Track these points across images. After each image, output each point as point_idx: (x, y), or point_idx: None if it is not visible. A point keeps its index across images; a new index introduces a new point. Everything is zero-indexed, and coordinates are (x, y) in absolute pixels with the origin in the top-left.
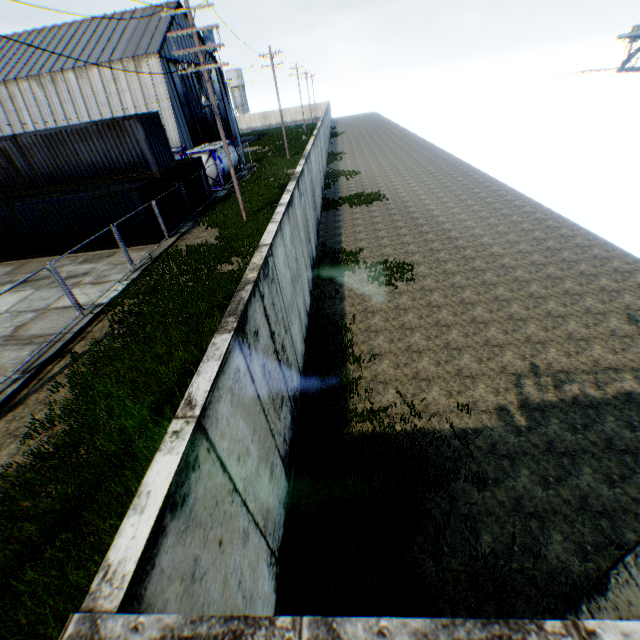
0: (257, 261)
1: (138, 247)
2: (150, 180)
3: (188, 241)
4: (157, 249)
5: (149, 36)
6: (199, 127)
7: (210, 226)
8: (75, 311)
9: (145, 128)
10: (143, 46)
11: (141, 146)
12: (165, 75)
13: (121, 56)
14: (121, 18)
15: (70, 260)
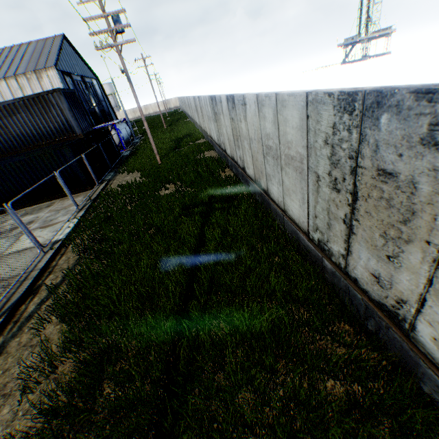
0: (341, 89)
1: (73, 195)
2: (76, 140)
3: (116, 184)
4: (92, 193)
5: (45, 56)
6: (92, 117)
7: (130, 171)
8: (32, 251)
9: (67, 99)
10: (41, 63)
11: (65, 114)
12: (62, 82)
13: (24, 71)
14: (20, 47)
15: (10, 216)
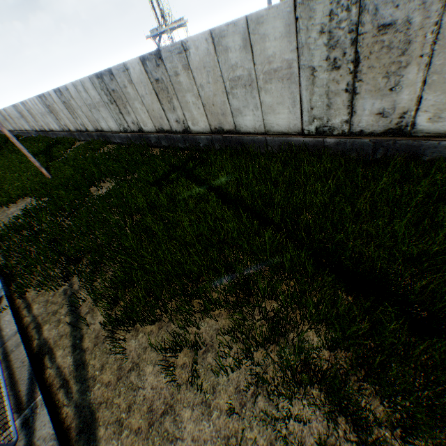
0: None
1: None
2: None
3: (2, 222)
4: None
5: None
6: None
7: (10, 202)
8: None
9: None
10: None
11: None
12: None
13: None
14: None
15: None
